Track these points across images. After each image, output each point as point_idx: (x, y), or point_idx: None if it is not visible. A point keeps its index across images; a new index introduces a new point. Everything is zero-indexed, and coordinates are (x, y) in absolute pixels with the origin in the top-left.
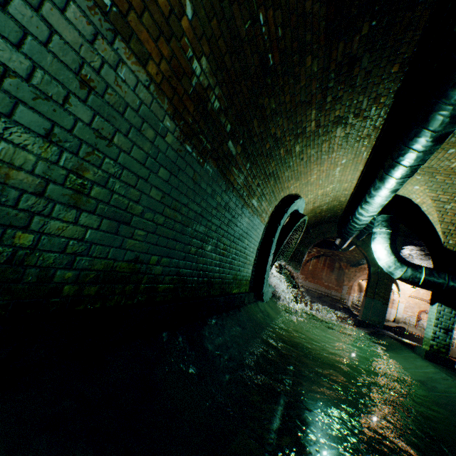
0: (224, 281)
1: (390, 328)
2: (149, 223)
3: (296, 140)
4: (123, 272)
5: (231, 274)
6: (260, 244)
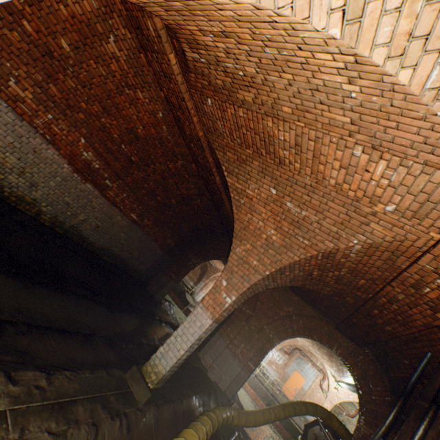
0: None
1: None
2: None
3: None
4: None
5: None
6: None
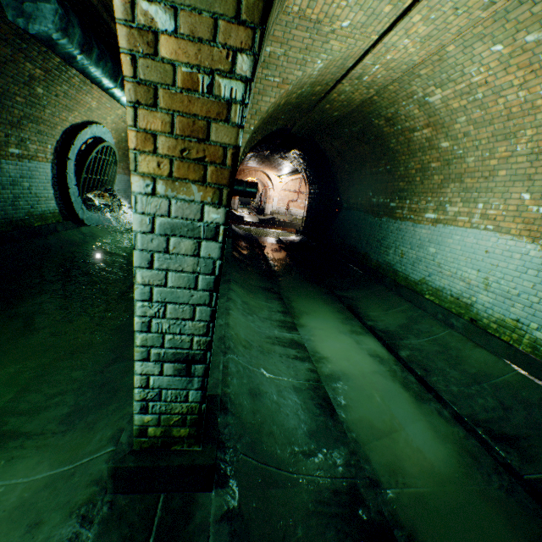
0: (14, 219)
1: (266, 221)
2: None
3: (31, 87)
4: None
5: (21, 213)
6: (56, 180)
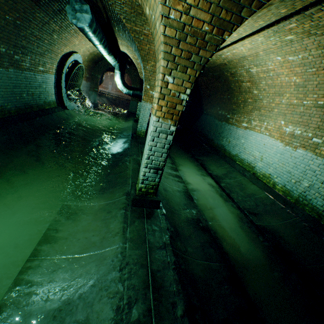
0: (39, 105)
1: None
2: (0, 96)
3: (52, 35)
4: (0, 110)
5: (42, 102)
6: (55, 84)
